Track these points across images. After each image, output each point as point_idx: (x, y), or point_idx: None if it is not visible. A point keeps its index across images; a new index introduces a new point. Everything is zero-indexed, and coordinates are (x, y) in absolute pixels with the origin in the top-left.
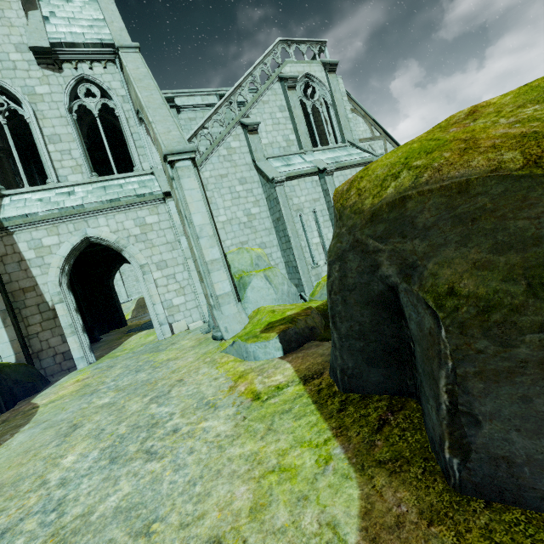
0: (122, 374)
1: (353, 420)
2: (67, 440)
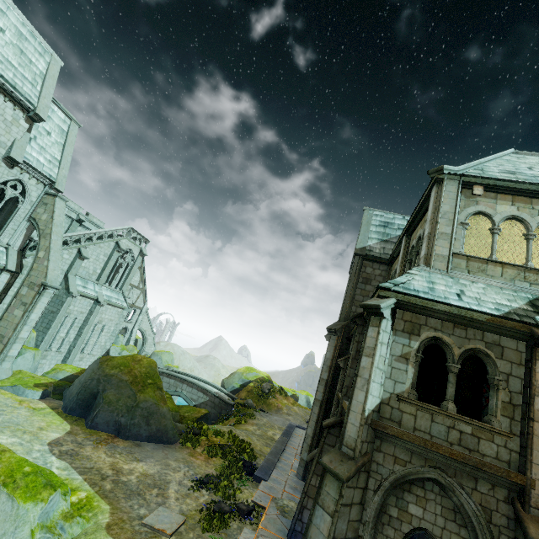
0: None
1: (69, 419)
2: None
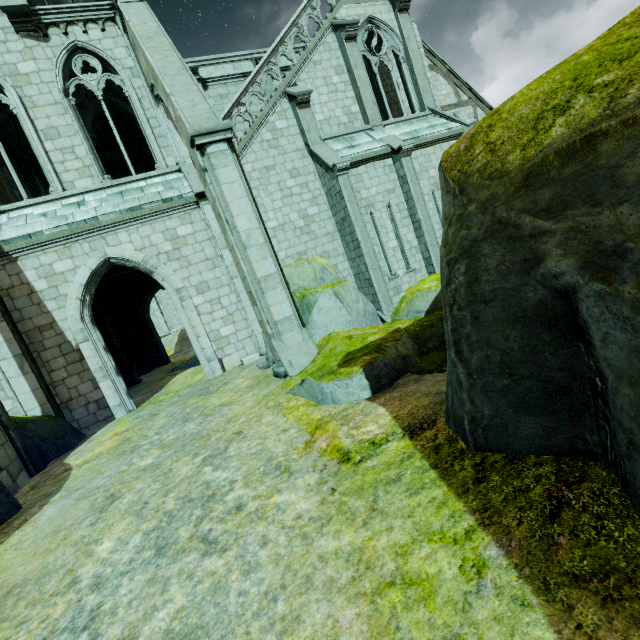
0: (167, 425)
1: (504, 497)
2: (103, 517)
